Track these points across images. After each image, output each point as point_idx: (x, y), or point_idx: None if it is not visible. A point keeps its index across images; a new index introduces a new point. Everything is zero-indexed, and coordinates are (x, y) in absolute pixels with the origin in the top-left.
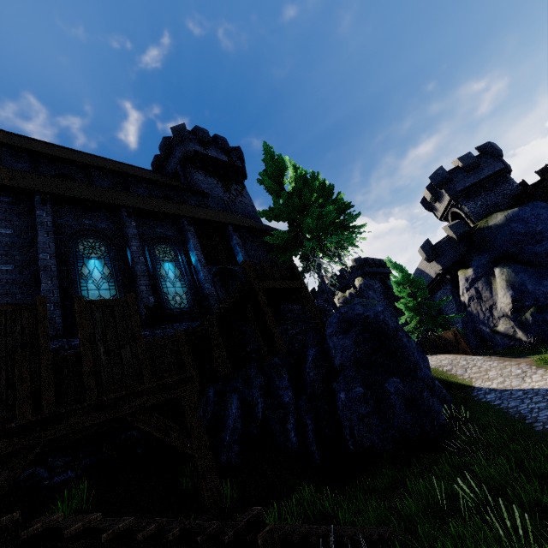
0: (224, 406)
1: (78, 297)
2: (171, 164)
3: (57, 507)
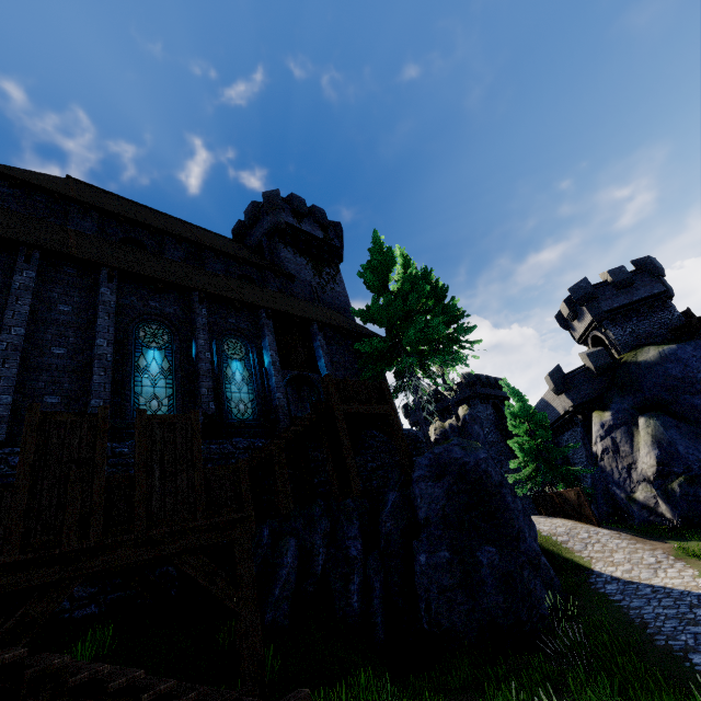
0: (279, 551)
1: (141, 410)
2: (256, 234)
3: (76, 647)
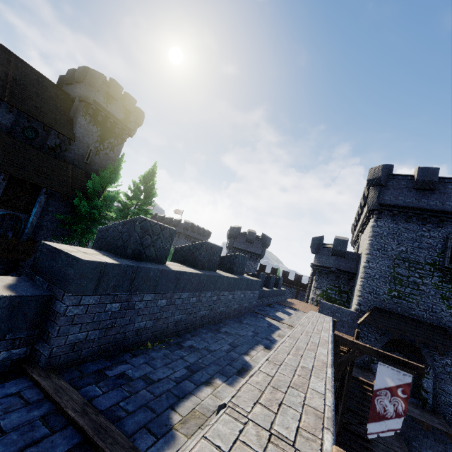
0: None
1: None
2: (76, 90)
3: None
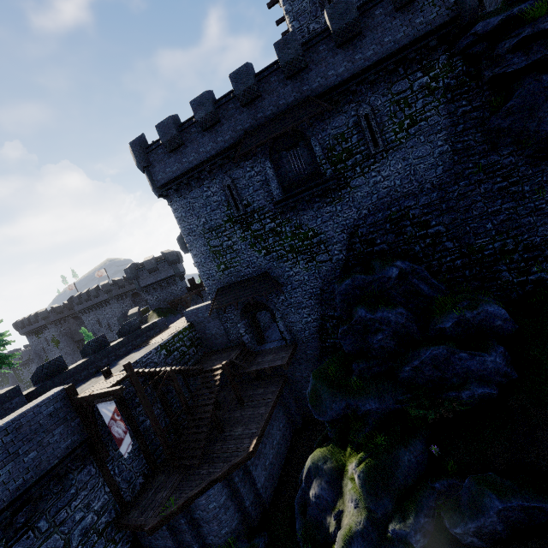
0: None
1: None
2: None
3: None
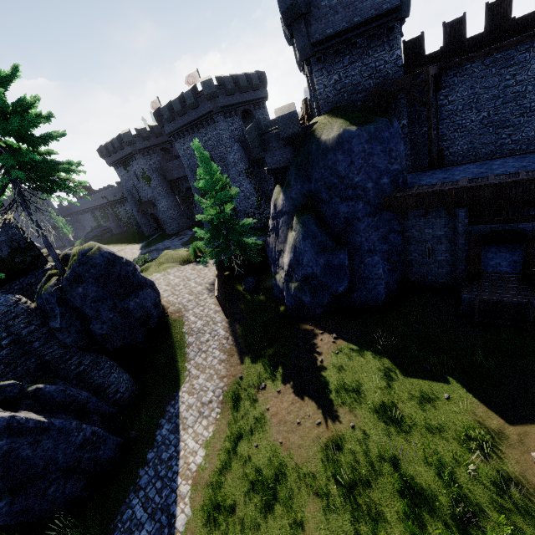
0: None
1: None
2: None
3: None
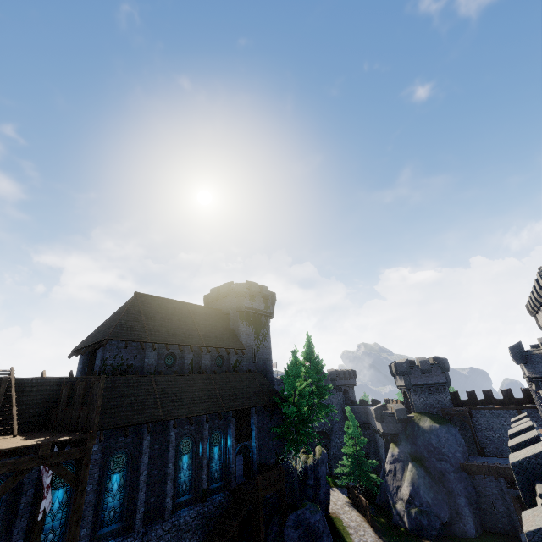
0: None
1: None
2: (226, 304)
3: None
